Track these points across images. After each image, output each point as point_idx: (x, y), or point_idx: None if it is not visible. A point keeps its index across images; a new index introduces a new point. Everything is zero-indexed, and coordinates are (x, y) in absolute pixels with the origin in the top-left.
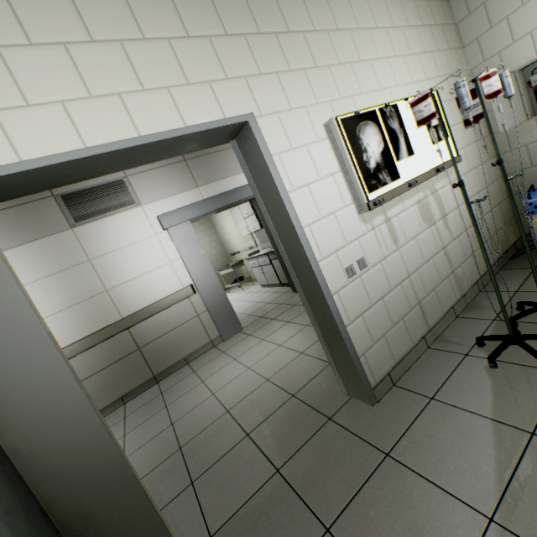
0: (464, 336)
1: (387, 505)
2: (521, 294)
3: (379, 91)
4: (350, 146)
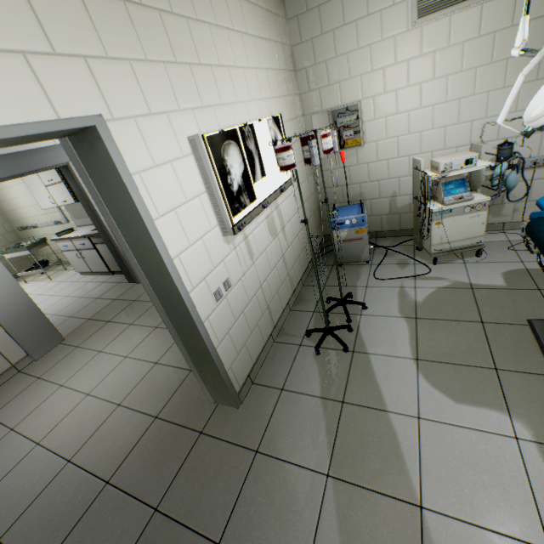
0: (297, 328)
1: (263, 497)
2: (328, 289)
3: (237, 104)
4: (216, 168)
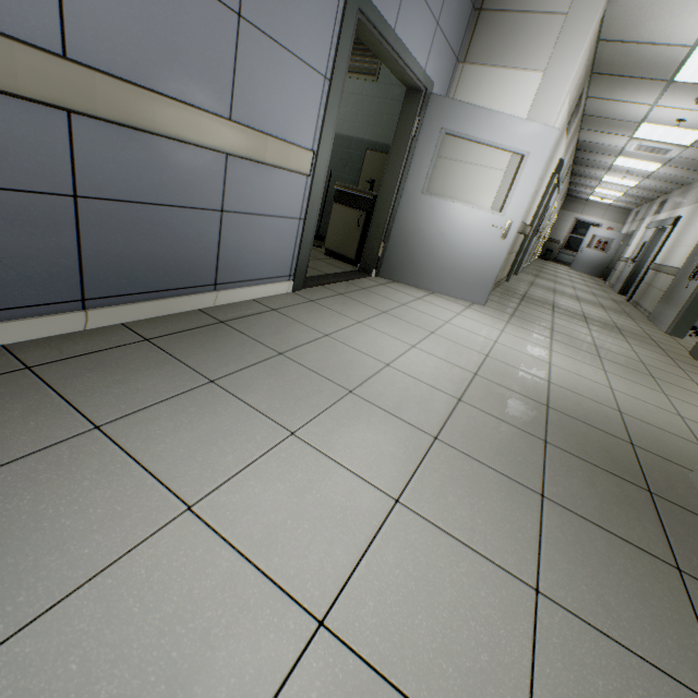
0: None
1: None
2: None
3: None
4: None
